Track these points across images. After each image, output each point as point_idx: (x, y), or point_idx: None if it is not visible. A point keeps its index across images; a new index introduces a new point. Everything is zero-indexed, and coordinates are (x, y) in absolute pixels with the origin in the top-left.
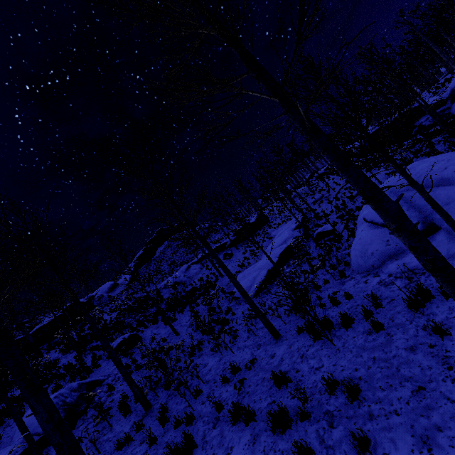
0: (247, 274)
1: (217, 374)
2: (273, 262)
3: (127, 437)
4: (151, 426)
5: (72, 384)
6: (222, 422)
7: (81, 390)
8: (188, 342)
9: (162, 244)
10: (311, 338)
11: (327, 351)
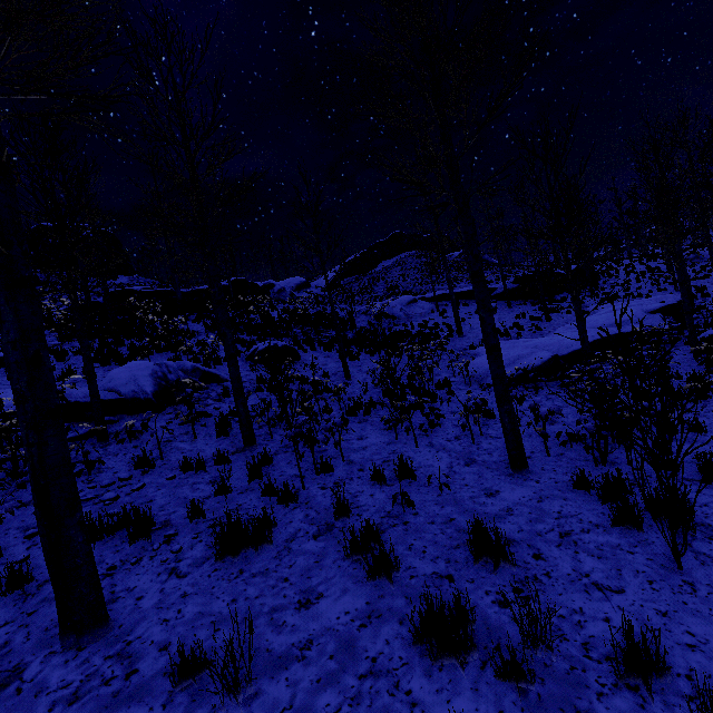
0: (508, 347)
1: (371, 460)
2: (584, 334)
3: (200, 462)
4: (238, 469)
5: (187, 362)
6: (333, 539)
7: (193, 376)
8: (357, 395)
9: (391, 258)
10: (612, 513)
11: (647, 567)
